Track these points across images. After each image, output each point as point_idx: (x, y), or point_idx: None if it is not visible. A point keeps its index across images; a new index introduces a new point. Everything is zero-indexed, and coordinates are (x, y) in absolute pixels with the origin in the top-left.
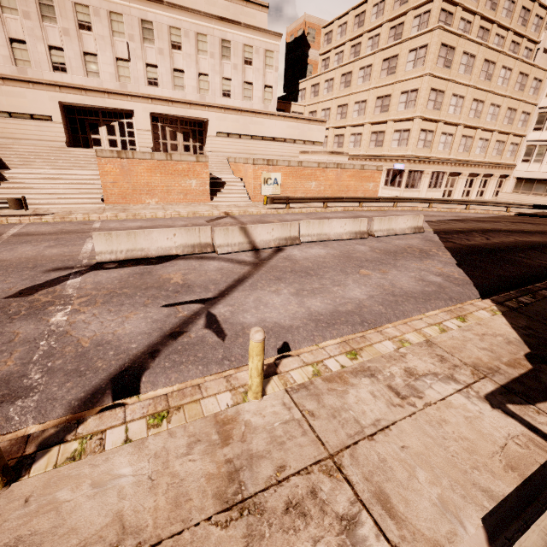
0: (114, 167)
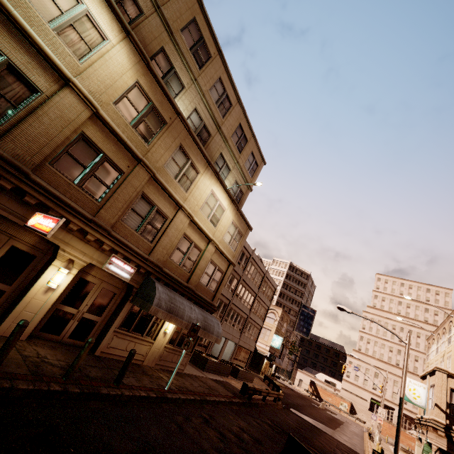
0: (387, 425)
